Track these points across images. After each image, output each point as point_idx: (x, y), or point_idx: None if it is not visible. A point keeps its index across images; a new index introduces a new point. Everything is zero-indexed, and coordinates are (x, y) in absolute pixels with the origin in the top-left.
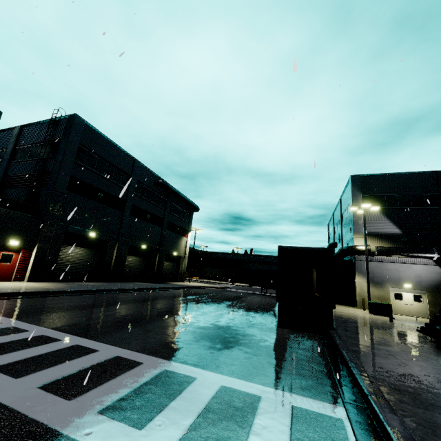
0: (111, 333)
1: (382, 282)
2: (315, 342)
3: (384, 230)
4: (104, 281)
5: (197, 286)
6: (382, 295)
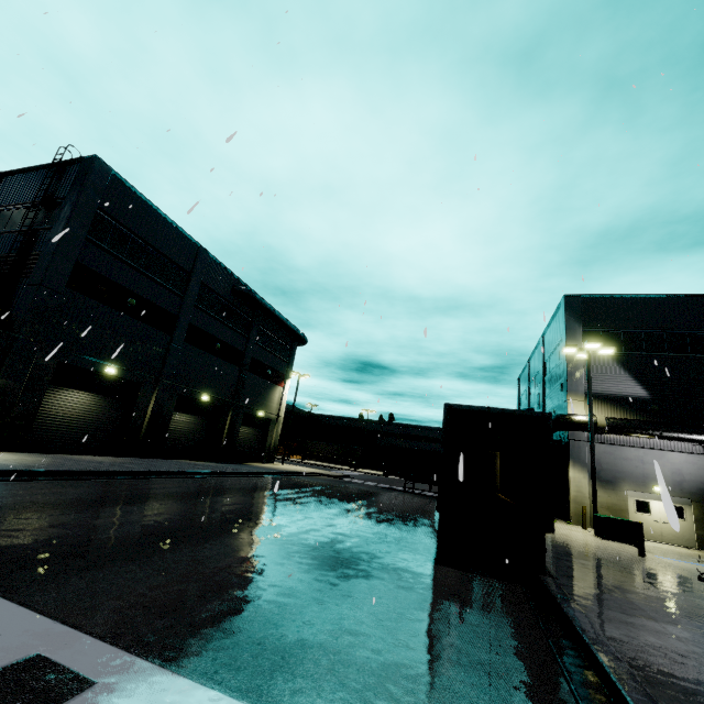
0: (67, 577)
1: (614, 480)
2: (517, 605)
3: (619, 390)
4: (126, 455)
5: (294, 472)
6: (614, 504)
